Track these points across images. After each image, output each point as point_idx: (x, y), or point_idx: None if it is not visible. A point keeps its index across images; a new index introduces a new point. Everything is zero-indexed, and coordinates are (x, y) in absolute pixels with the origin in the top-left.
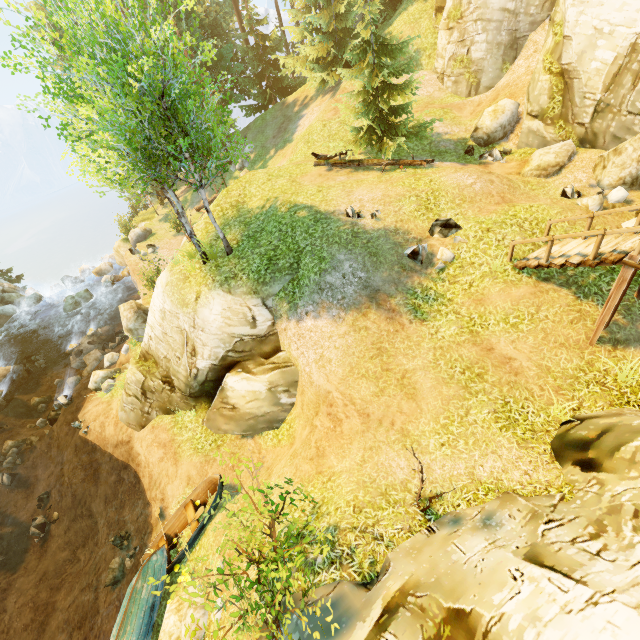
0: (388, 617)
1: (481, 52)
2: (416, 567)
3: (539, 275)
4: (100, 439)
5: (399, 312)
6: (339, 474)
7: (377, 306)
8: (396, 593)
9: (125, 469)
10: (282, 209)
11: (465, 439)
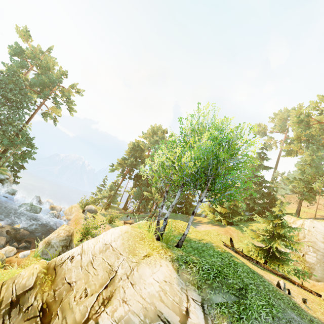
0: None
1: (312, 260)
2: None
3: None
4: None
5: None
6: None
7: None
8: None
9: None
10: (218, 248)
11: None
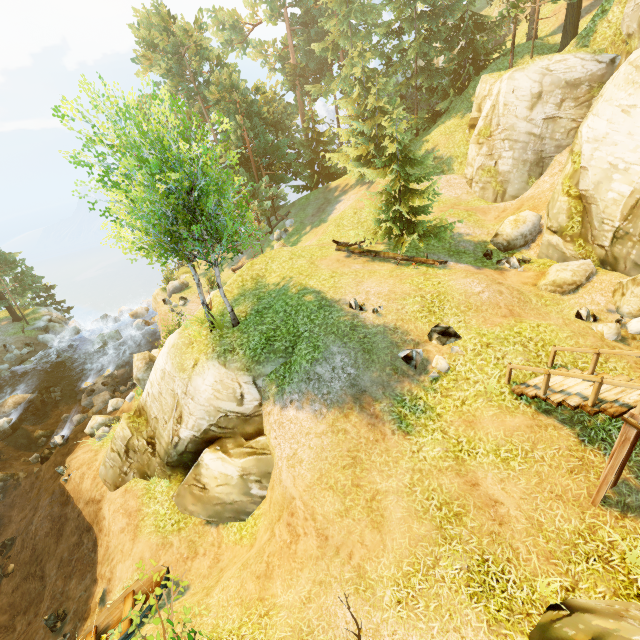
0: None
1: (507, 166)
2: None
3: (540, 405)
4: (76, 491)
5: (382, 419)
6: (279, 609)
7: (360, 408)
8: None
9: (88, 531)
10: (293, 290)
11: (426, 600)
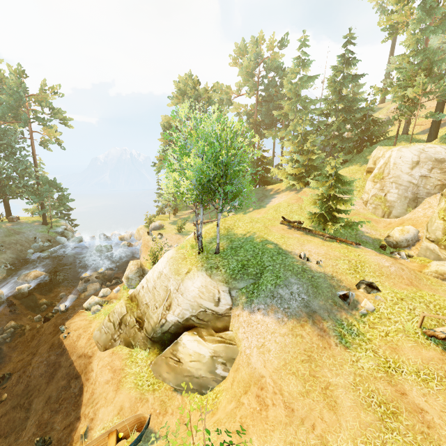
0: None
1: (393, 198)
2: None
3: (444, 347)
4: (72, 346)
5: (328, 333)
6: None
7: (313, 323)
8: None
9: (76, 378)
10: (257, 239)
11: None
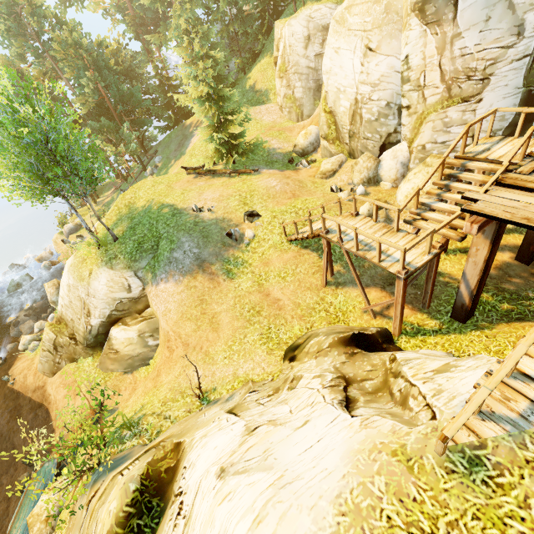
0: (143, 454)
1: (300, 93)
2: (177, 428)
3: (302, 244)
4: (23, 387)
5: (217, 274)
6: (163, 385)
7: (203, 271)
8: (157, 443)
9: (40, 408)
10: (154, 207)
11: (239, 353)
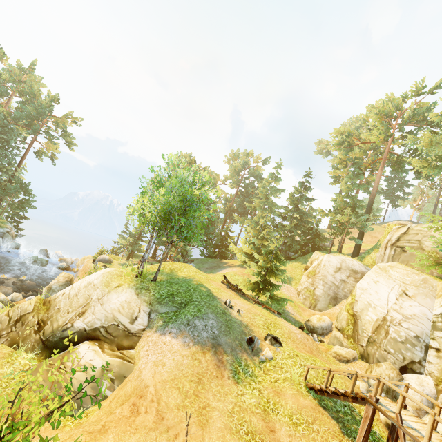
0: None
1: (320, 292)
2: None
3: (320, 402)
4: None
5: (225, 366)
6: None
7: (214, 352)
8: None
9: None
10: (194, 282)
11: None
